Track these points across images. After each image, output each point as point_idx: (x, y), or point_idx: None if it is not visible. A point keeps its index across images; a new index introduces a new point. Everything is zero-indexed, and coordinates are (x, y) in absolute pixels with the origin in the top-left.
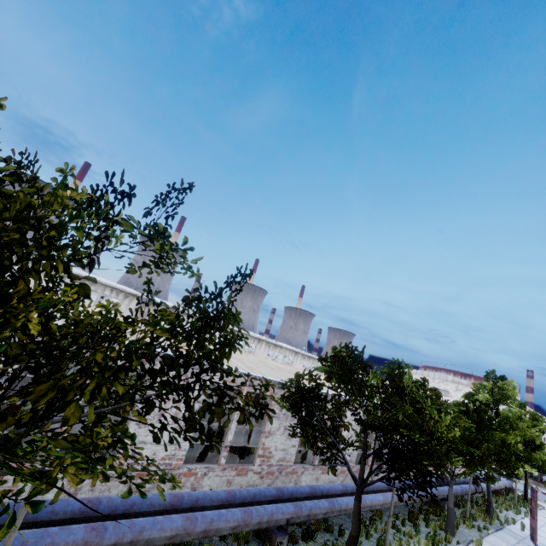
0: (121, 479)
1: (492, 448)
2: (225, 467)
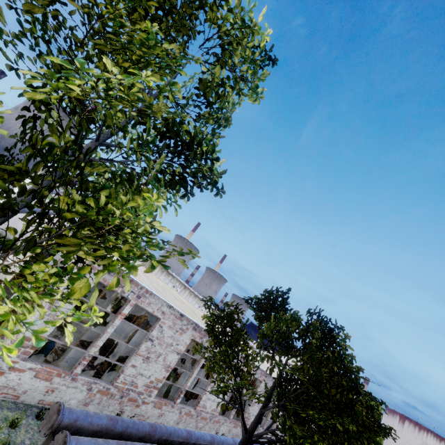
0: (195, 418)
1: None
2: (231, 420)
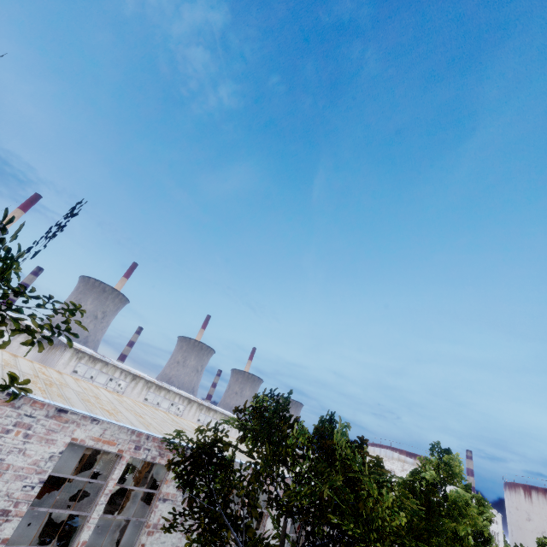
0: None
1: (444, 543)
2: None
